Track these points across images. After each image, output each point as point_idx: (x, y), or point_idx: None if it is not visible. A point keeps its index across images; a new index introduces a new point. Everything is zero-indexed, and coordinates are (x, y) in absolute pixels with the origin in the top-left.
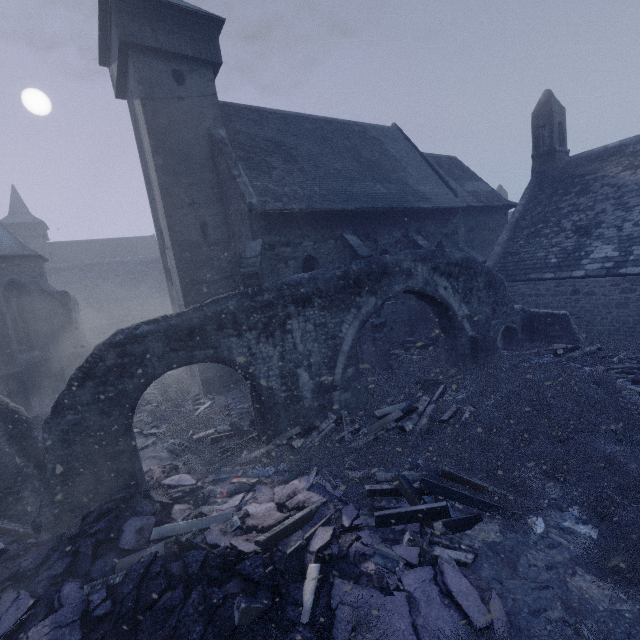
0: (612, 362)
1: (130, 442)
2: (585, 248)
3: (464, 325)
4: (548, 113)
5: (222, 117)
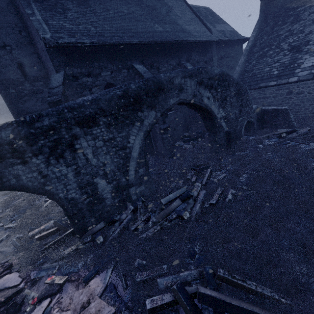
0: None
1: None
2: (298, 61)
3: (221, 124)
4: None
5: None
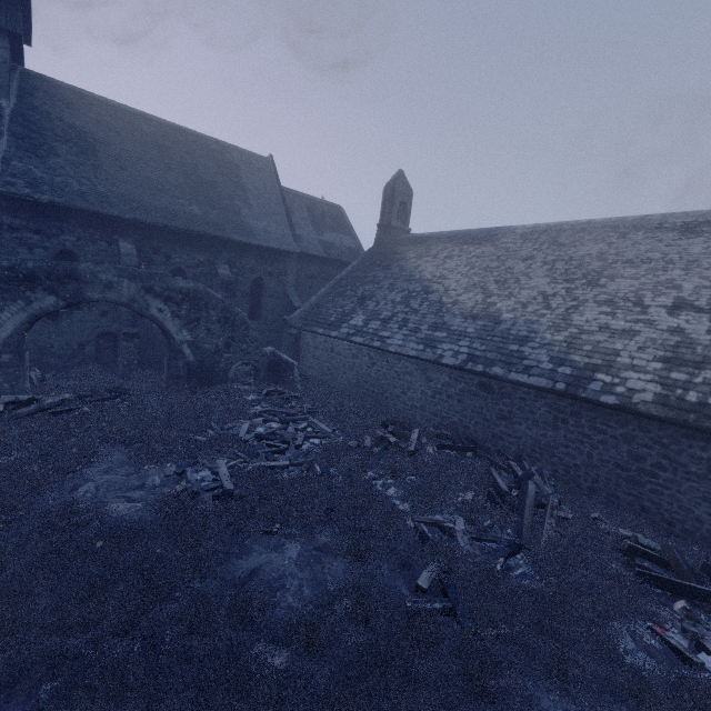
0: (286, 407)
1: None
2: (353, 314)
3: (183, 349)
4: (393, 190)
5: (23, 88)
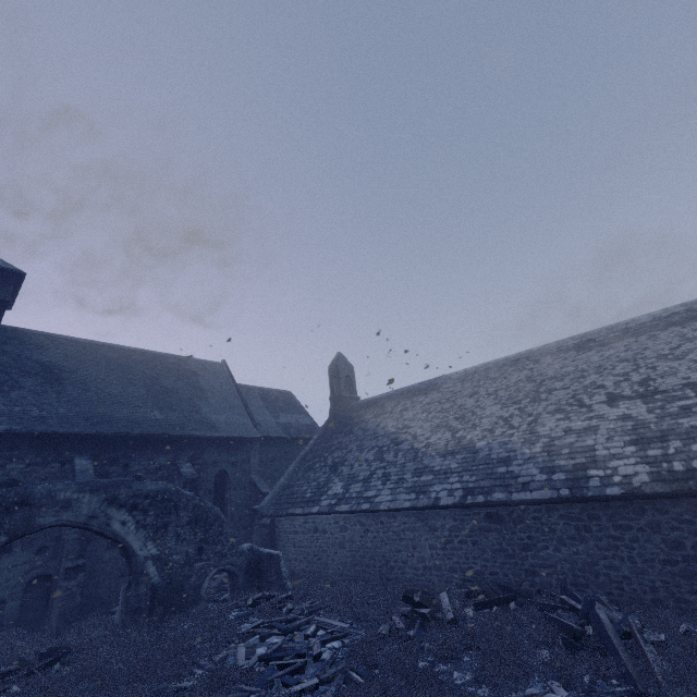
0: (282, 613)
1: None
2: (329, 484)
3: (147, 568)
4: (336, 368)
5: None
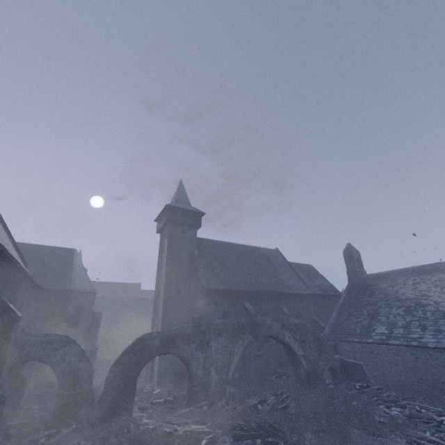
0: (383, 396)
1: (135, 387)
2: (373, 326)
3: (301, 361)
4: (350, 253)
5: (197, 244)
